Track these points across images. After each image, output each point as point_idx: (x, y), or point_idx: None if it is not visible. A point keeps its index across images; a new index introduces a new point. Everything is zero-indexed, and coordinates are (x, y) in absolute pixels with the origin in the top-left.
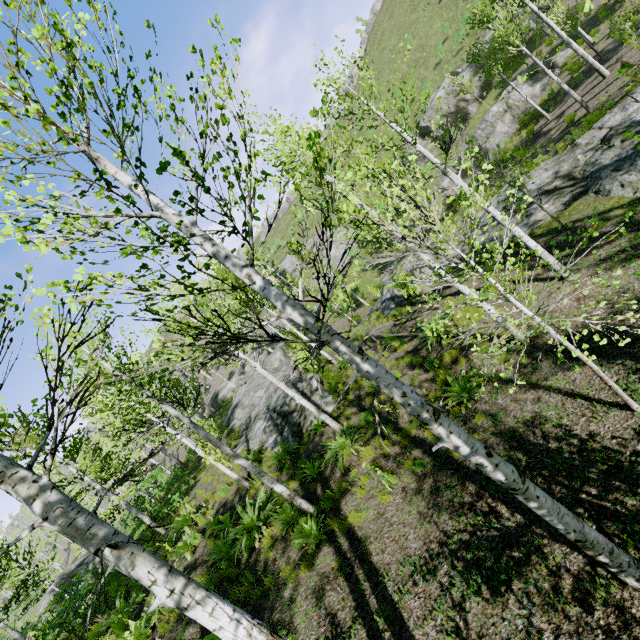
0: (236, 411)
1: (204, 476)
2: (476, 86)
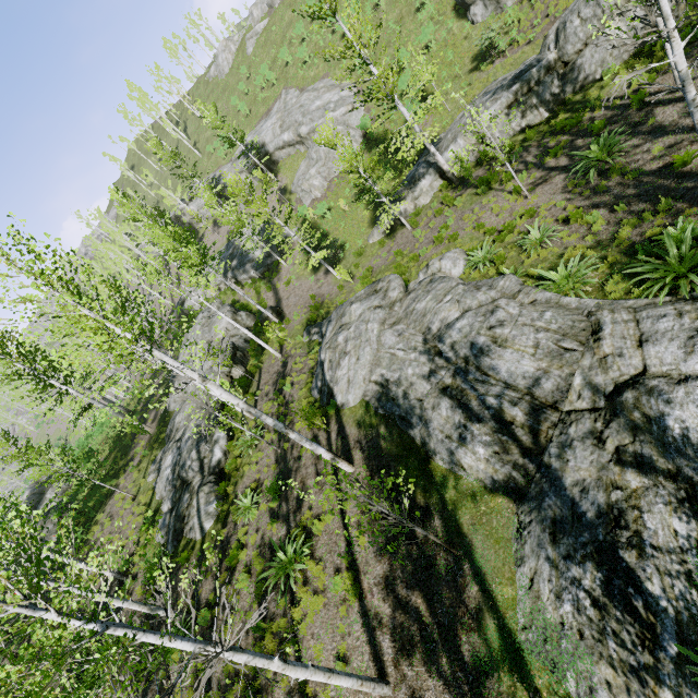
0: (175, 382)
1: (118, 494)
2: None
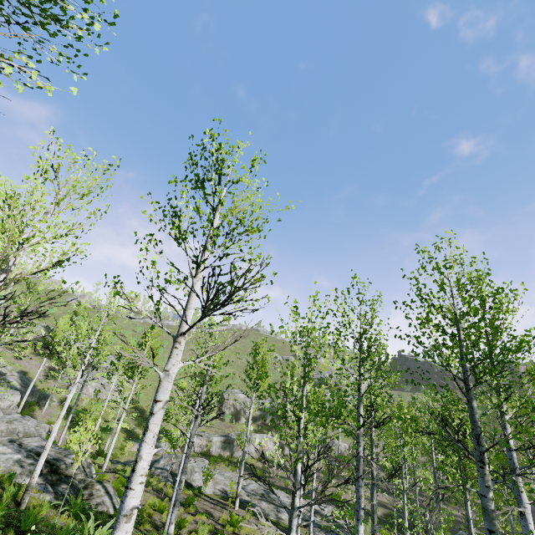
0: None
1: None
2: (253, 413)
